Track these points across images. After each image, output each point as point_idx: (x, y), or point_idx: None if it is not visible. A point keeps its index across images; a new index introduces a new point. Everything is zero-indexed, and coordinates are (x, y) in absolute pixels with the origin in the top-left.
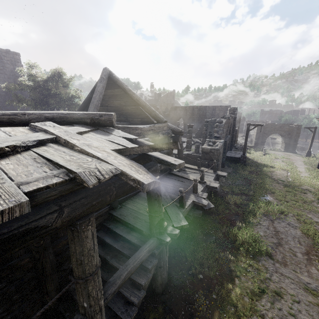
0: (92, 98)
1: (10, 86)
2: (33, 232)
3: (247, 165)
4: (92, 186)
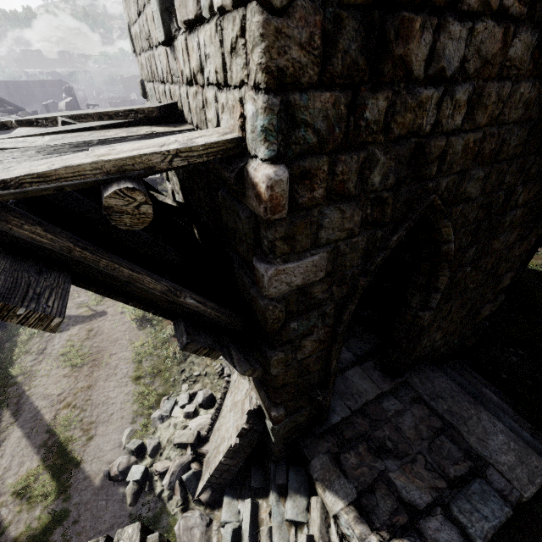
0: None
1: None
2: None
3: None
4: None
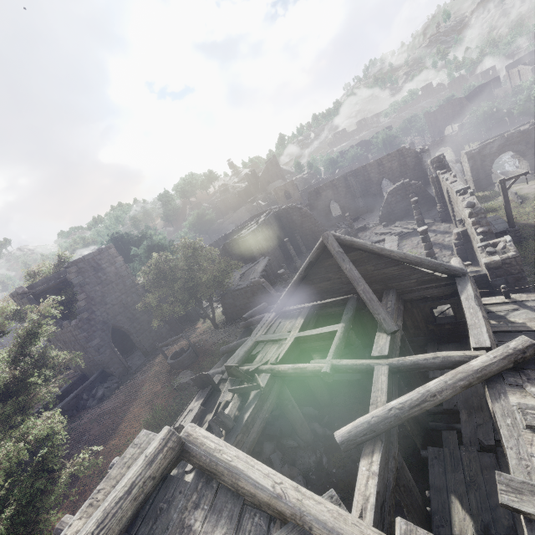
0: (361, 293)
1: (151, 302)
2: None
3: (525, 239)
4: None
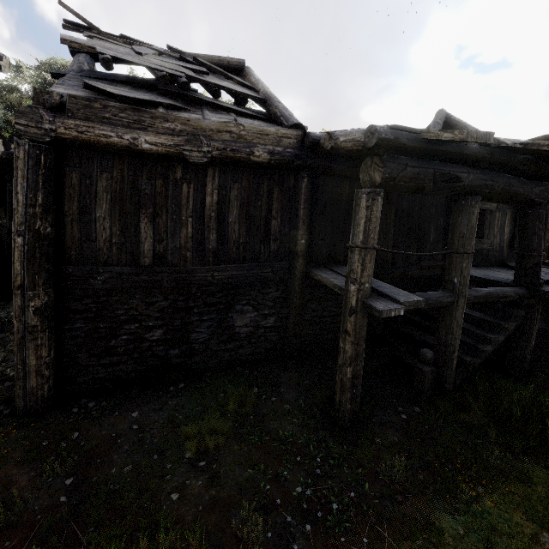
0: None
1: None
2: (452, 181)
3: None
4: (509, 145)
